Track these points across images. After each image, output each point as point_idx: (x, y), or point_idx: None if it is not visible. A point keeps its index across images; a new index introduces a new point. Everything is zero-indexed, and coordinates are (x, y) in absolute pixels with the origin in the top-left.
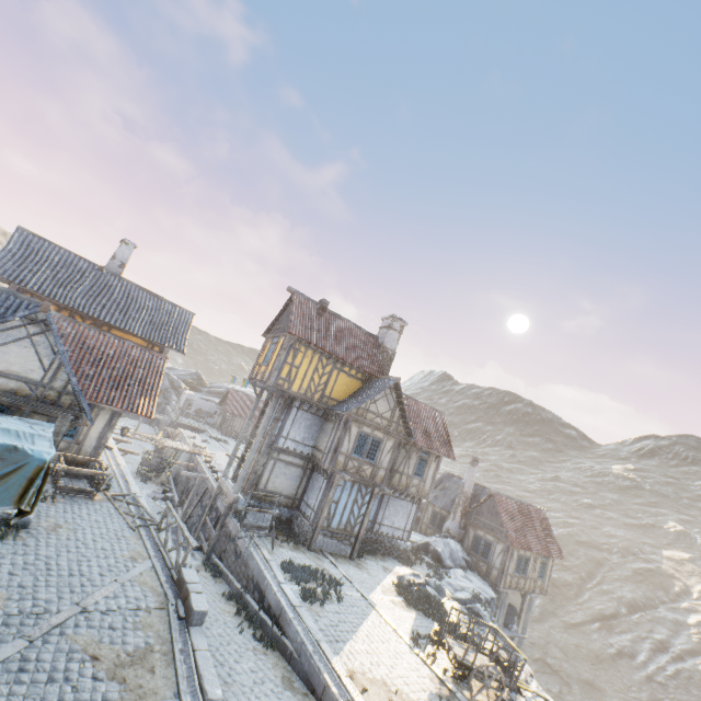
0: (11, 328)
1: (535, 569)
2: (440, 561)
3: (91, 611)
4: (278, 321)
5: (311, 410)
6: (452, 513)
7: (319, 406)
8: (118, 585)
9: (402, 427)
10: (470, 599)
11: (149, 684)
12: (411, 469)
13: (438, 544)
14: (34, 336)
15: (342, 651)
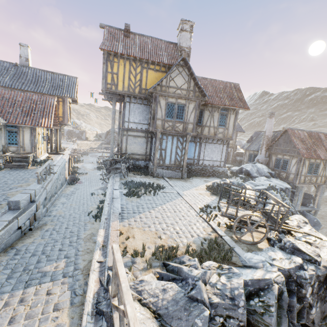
0: None
1: (324, 170)
2: (249, 175)
3: None
4: None
5: (138, 102)
6: (259, 150)
7: (141, 97)
8: None
9: (198, 93)
10: (266, 189)
11: None
12: (215, 123)
13: (248, 167)
14: None
15: (133, 217)
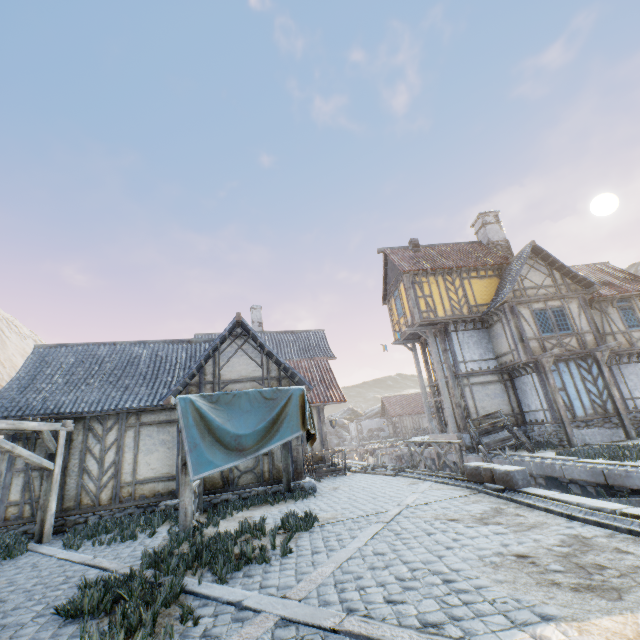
0: (227, 346)
1: None
2: None
3: (414, 506)
4: (387, 283)
5: (468, 327)
6: None
7: (473, 318)
8: (419, 493)
9: (573, 285)
10: None
11: (528, 521)
12: (619, 325)
13: None
14: (242, 347)
15: None
